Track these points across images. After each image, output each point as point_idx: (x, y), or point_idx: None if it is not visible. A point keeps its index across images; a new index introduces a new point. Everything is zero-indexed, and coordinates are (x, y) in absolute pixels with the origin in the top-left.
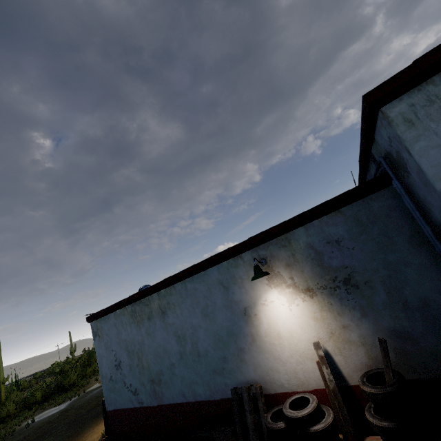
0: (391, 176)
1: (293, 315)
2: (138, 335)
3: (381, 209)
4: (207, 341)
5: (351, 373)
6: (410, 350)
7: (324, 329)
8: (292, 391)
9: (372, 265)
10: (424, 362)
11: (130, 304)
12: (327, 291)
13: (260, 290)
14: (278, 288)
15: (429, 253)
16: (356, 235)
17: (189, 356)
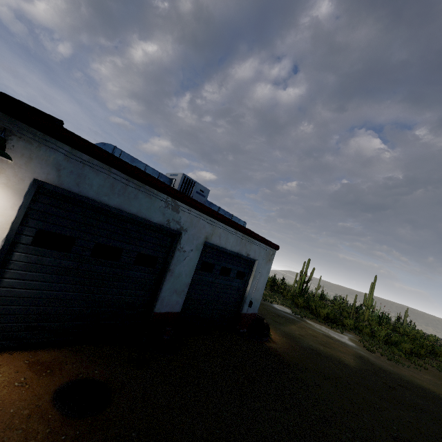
0: None
1: None
2: None
3: None
4: None
5: None
6: None
7: None
8: None
9: None
10: None
11: None
12: None
13: None
14: None
15: None
16: None
17: None
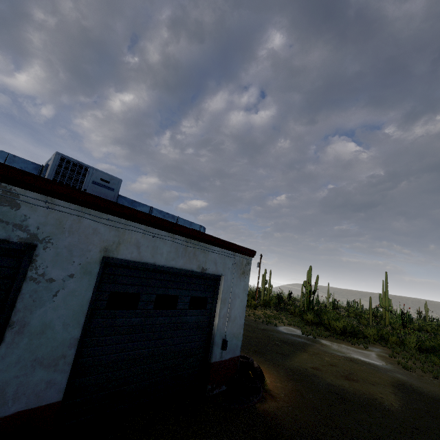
0: None
1: None
2: None
3: None
4: None
5: None
6: None
7: None
8: None
9: None
10: None
11: None
12: None
13: None
14: None
15: None
16: None
17: None
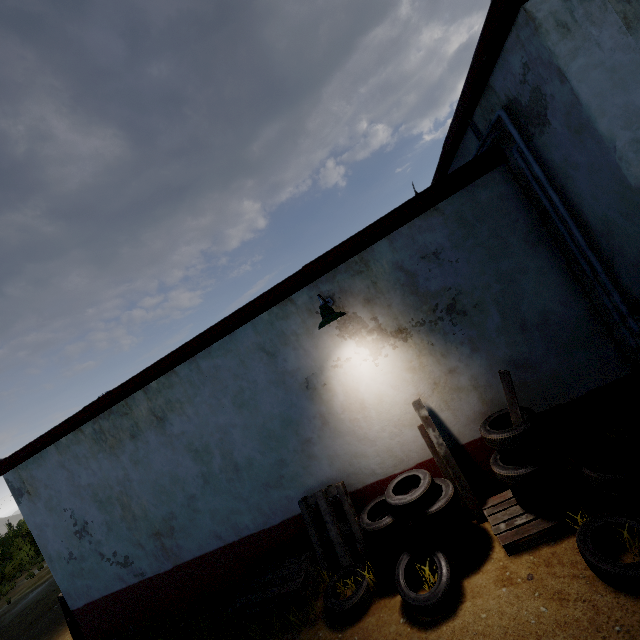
0: (502, 150)
1: (380, 371)
2: (115, 470)
3: (490, 200)
4: (249, 444)
5: (462, 429)
6: (529, 380)
7: (425, 380)
8: (387, 476)
9: (482, 280)
10: (545, 391)
11: (89, 422)
12: (426, 328)
13: (329, 346)
14: (356, 337)
15: (548, 253)
16: (460, 241)
17: (221, 476)
